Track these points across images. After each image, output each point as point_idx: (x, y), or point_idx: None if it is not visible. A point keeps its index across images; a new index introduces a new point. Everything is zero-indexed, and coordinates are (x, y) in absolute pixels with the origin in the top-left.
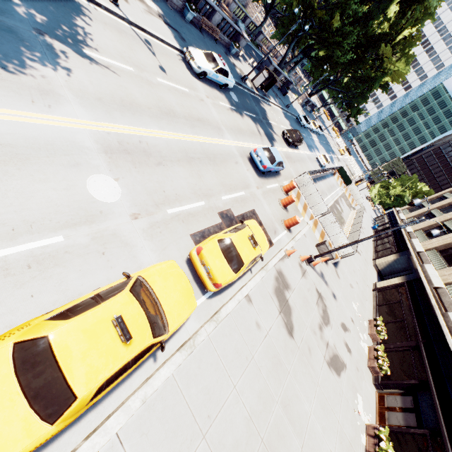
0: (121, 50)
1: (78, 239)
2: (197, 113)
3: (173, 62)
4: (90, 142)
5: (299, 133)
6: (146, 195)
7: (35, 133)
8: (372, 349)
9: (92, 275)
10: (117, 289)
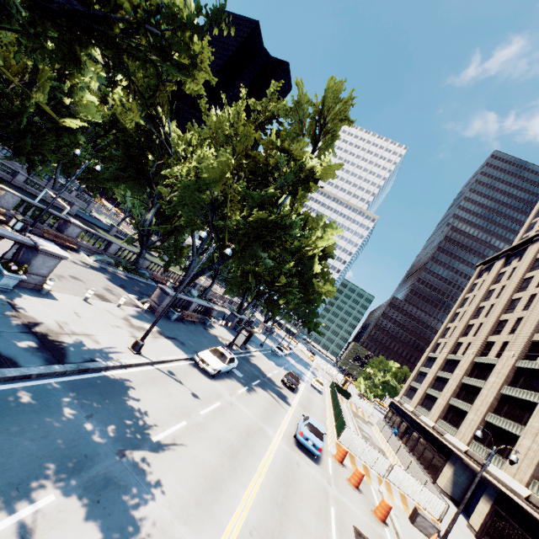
0: (166, 405)
1: None
2: (241, 426)
3: (193, 377)
4: None
5: (295, 374)
6: None
7: None
8: None
9: None
10: None
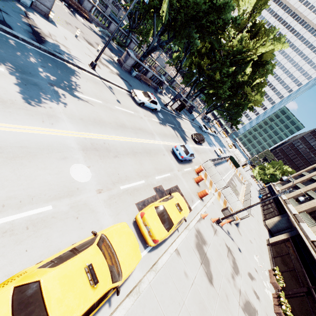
0: (95, 92)
1: (61, 207)
2: (139, 125)
3: (124, 97)
4: (74, 144)
5: (202, 136)
6: (107, 176)
7: (42, 139)
8: (275, 296)
9: (68, 234)
10: (88, 244)
